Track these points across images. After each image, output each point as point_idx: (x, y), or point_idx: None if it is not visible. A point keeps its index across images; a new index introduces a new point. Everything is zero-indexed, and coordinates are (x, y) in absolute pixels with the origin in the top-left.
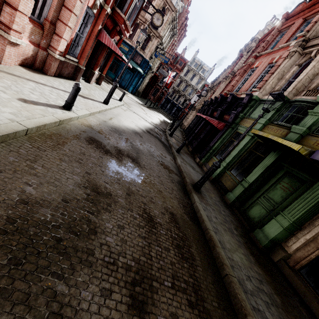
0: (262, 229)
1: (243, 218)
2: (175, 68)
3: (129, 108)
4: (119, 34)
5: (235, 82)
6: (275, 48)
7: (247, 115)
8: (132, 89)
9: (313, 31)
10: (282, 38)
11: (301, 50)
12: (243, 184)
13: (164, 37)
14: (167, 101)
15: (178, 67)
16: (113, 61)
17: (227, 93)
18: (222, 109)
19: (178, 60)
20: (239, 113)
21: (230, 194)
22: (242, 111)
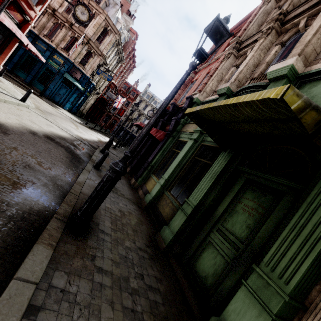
0: (222, 315)
1: (186, 280)
2: (127, 97)
3: (40, 113)
4: (19, 11)
5: (177, 95)
6: (212, 61)
7: (189, 120)
8: (71, 108)
9: (244, 36)
10: (216, 53)
11: (236, 52)
12: (185, 208)
13: (109, 58)
14: (120, 129)
15: (131, 97)
16: (43, 72)
17: (169, 107)
18: (163, 119)
19: (131, 91)
20: (179, 119)
21: (166, 230)
22: (184, 117)
